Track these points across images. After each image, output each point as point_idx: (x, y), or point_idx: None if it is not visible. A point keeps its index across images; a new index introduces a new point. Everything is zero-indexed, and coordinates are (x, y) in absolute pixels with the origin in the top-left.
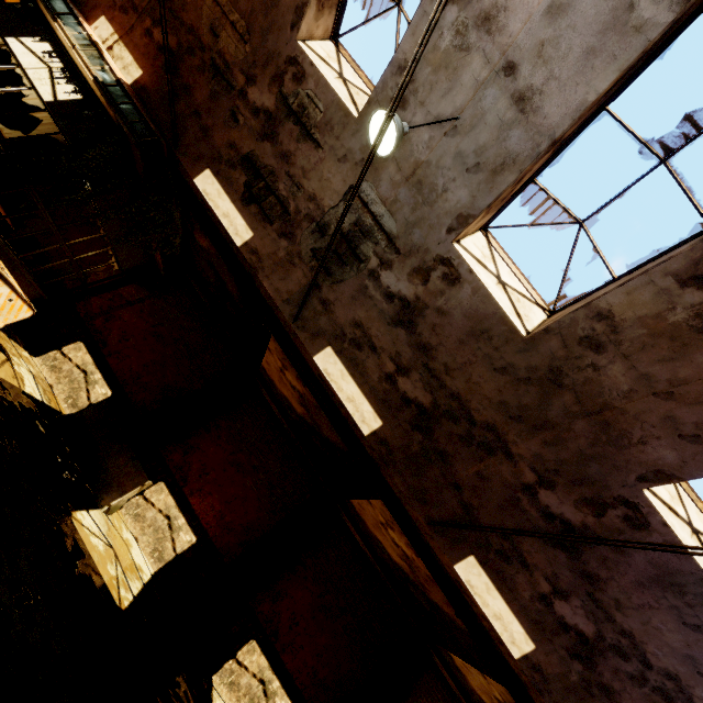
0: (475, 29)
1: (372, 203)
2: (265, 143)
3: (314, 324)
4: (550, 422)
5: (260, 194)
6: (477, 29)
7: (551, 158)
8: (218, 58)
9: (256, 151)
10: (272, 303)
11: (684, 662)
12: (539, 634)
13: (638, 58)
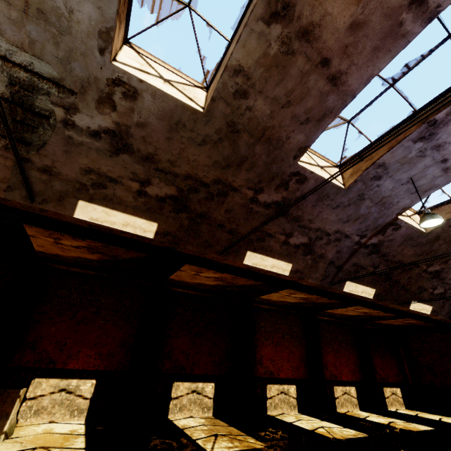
0: None
1: (11, 54)
2: None
3: (52, 192)
4: (244, 157)
5: None
6: None
7: None
8: None
9: None
10: None
11: (339, 223)
12: (291, 258)
13: None
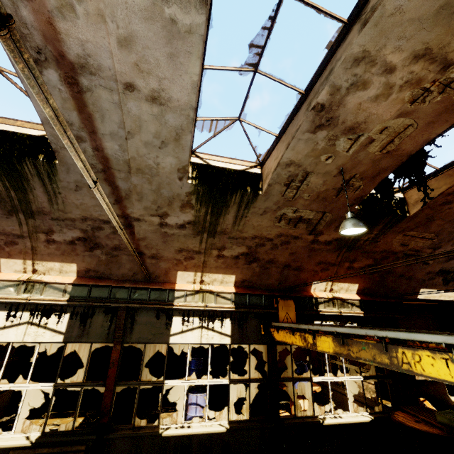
0: None
1: None
2: (450, 261)
3: None
4: None
5: (453, 277)
6: None
7: None
8: (408, 252)
9: (443, 266)
10: None
11: None
12: None
13: None
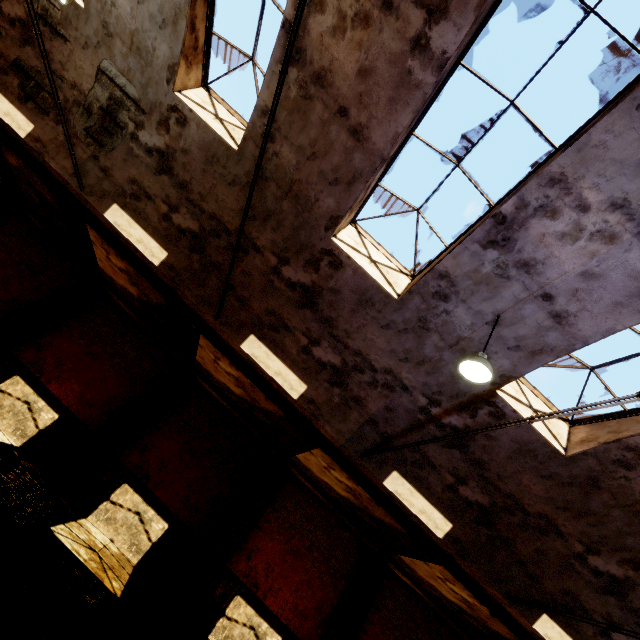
0: None
1: (116, 77)
2: (26, 48)
3: (99, 189)
4: (271, 211)
5: (33, 92)
6: None
7: (208, 7)
8: None
9: (21, 56)
10: (64, 181)
11: (391, 357)
12: (308, 377)
13: None
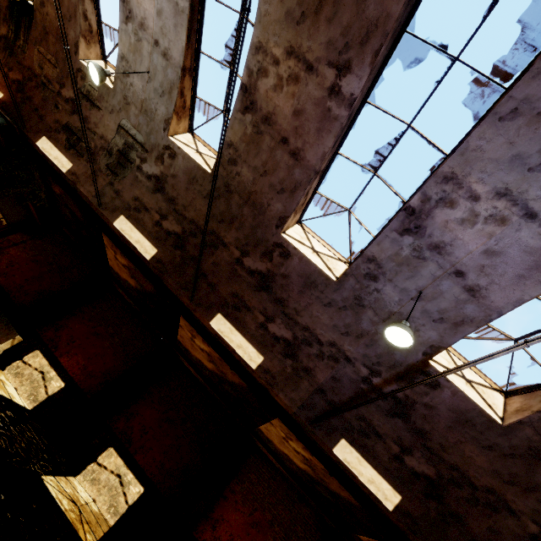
0: (140, 30)
1: (130, 130)
2: (74, 116)
3: (112, 205)
4: (235, 215)
5: (75, 143)
6: (140, 30)
7: (193, 81)
8: (44, 79)
9: (70, 121)
10: (88, 200)
11: (334, 331)
12: (265, 349)
13: (188, 23)
